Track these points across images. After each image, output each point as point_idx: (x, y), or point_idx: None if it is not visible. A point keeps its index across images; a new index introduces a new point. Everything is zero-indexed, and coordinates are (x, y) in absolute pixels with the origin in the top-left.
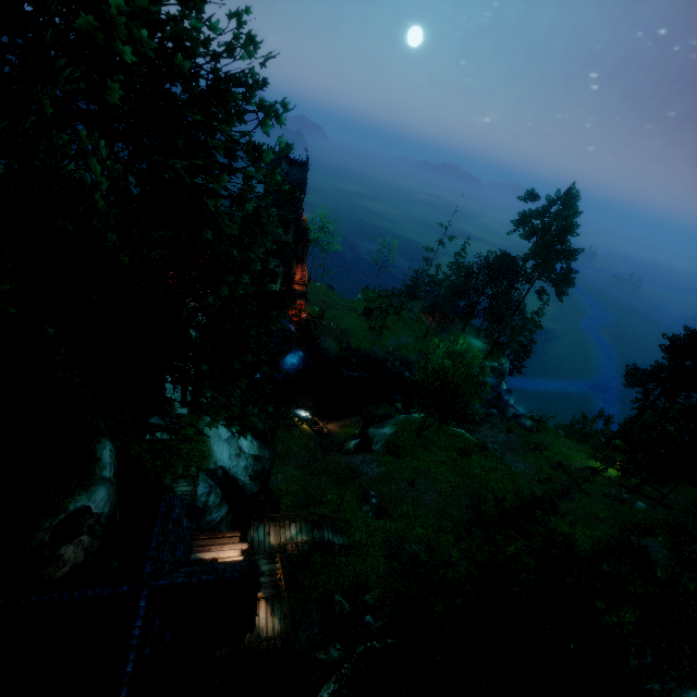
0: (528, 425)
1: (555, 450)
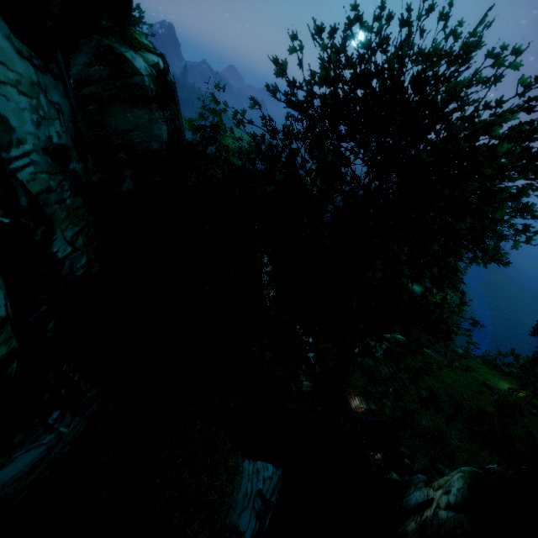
0: (460, 352)
1: (478, 372)
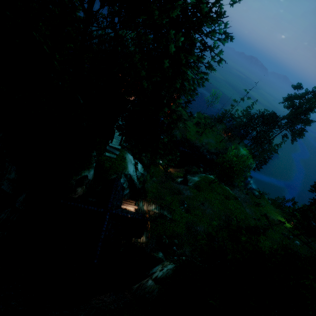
0: (256, 194)
1: (265, 208)
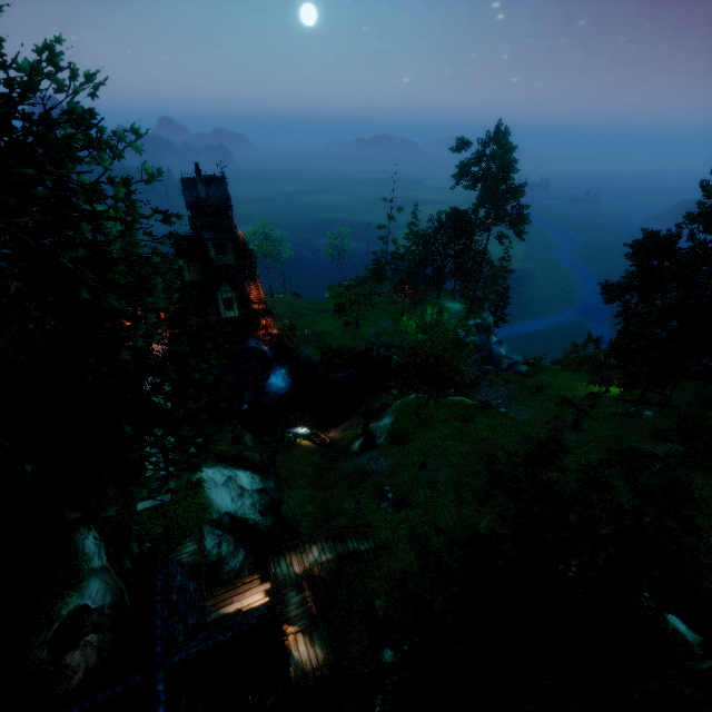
0: (524, 370)
1: (557, 386)
